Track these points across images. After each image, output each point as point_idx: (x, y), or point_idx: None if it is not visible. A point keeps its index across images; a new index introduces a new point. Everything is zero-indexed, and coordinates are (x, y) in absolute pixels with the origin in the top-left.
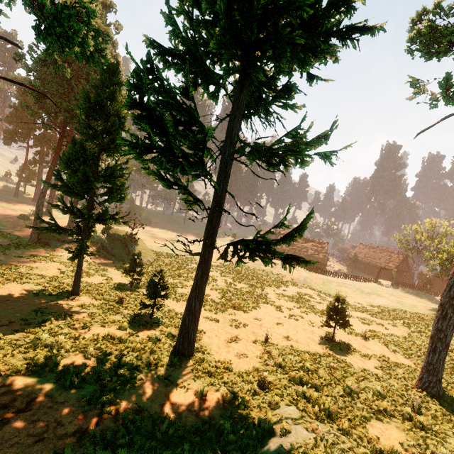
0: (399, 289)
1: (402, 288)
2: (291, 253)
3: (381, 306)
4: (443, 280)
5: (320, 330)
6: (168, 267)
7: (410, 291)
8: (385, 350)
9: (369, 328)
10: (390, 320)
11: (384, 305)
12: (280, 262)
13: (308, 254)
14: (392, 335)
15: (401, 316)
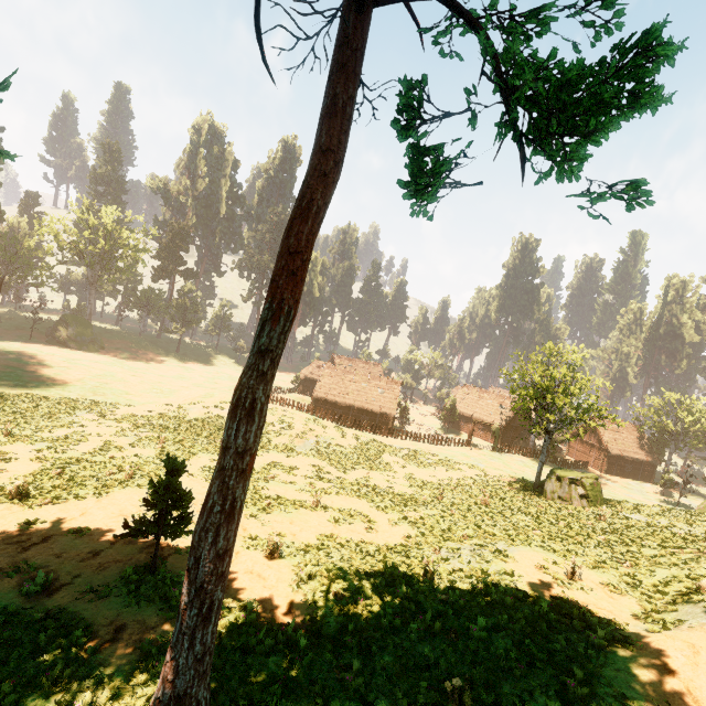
0: (501, 456)
1: (509, 455)
2: (338, 399)
3: (429, 485)
4: (583, 442)
5: (181, 542)
6: (7, 419)
7: (518, 460)
8: (278, 586)
9: (332, 532)
10: (401, 512)
11: (437, 484)
12: (294, 411)
13: (367, 400)
14: (361, 546)
15: (434, 504)
